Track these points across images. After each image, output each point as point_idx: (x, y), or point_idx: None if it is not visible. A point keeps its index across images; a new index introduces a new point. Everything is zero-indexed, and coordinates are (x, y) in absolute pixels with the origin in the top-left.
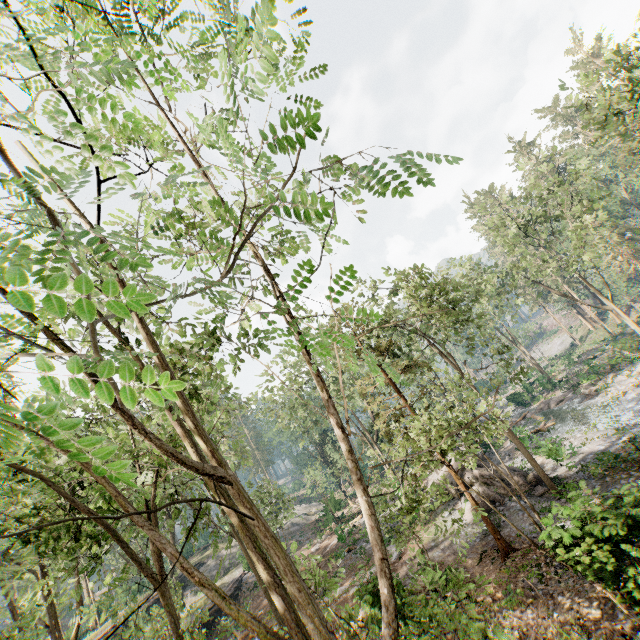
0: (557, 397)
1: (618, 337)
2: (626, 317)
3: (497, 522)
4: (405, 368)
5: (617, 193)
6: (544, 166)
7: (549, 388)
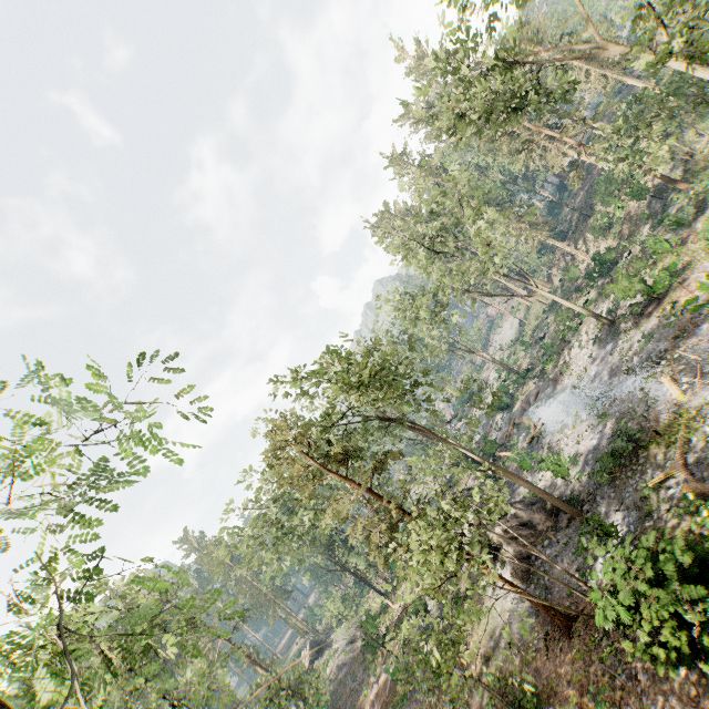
0: (532, 390)
1: (554, 305)
2: (555, 297)
3: (543, 584)
4: (374, 468)
5: (495, 177)
6: (421, 183)
7: (521, 382)
